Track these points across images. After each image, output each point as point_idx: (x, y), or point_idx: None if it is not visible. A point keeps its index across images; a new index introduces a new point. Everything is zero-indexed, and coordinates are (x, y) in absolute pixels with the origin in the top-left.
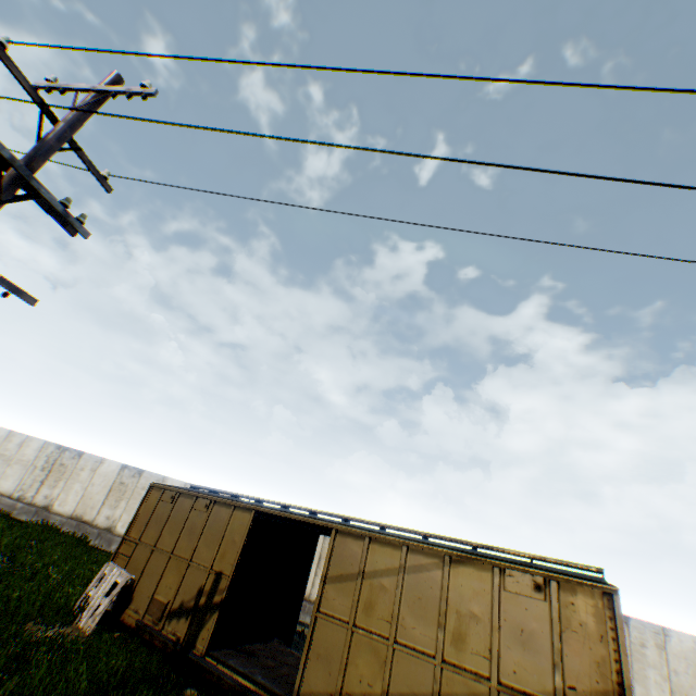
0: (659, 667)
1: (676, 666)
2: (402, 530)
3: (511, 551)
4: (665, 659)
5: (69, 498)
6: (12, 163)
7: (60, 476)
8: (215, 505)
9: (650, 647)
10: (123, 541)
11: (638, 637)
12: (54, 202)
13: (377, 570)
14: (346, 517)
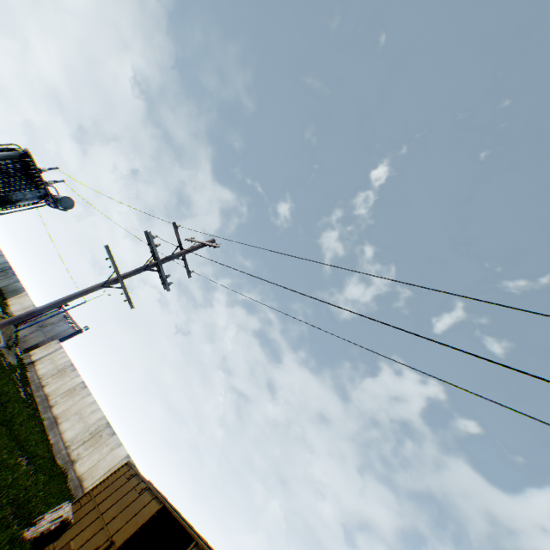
0: None
1: None
2: None
3: None
4: None
5: (87, 461)
6: (157, 258)
7: (94, 442)
8: (147, 490)
9: None
10: (87, 492)
11: None
12: (163, 274)
13: None
14: None
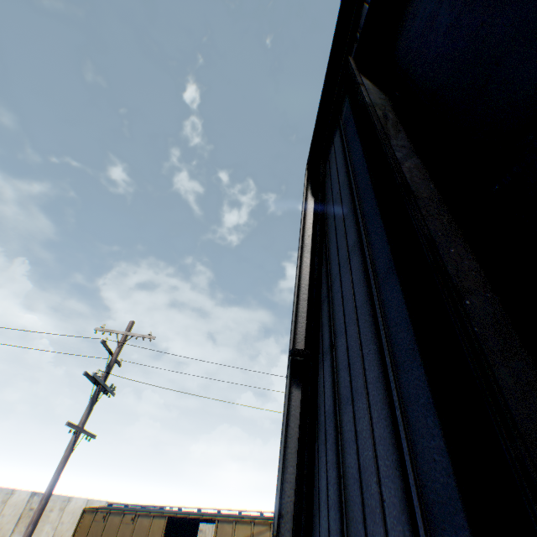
0: None
1: None
2: (250, 510)
3: None
4: None
5: None
6: (103, 385)
7: None
8: (139, 516)
9: None
10: None
11: None
12: (109, 390)
13: None
14: (219, 508)
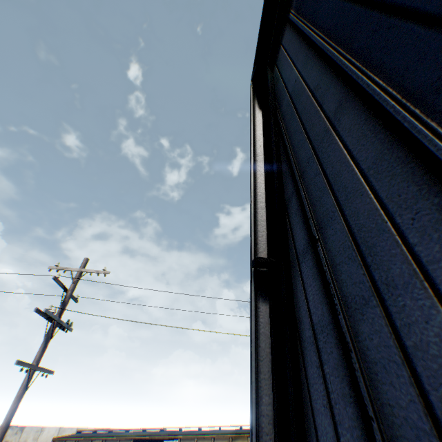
0: None
1: None
2: (209, 426)
3: None
4: None
5: None
6: (58, 321)
7: None
8: (106, 441)
9: None
10: None
11: None
12: (66, 325)
13: None
14: (181, 426)
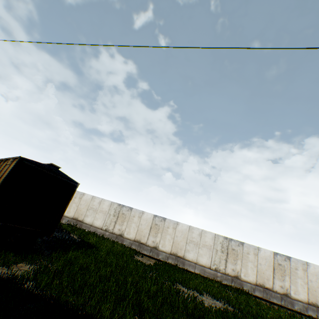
0: (172, 235)
1: (178, 234)
2: None
3: None
4: (175, 232)
5: None
6: None
7: None
8: None
9: (171, 228)
10: None
11: (167, 225)
12: None
13: None
14: None
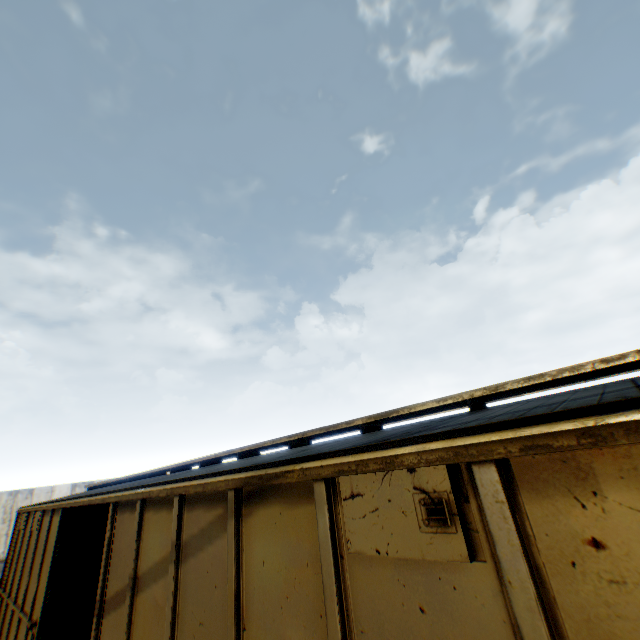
0: None
1: None
2: (267, 446)
3: (425, 407)
4: None
5: None
6: None
7: None
8: (46, 515)
9: None
10: None
11: None
12: None
13: (151, 568)
14: (199, 460)
